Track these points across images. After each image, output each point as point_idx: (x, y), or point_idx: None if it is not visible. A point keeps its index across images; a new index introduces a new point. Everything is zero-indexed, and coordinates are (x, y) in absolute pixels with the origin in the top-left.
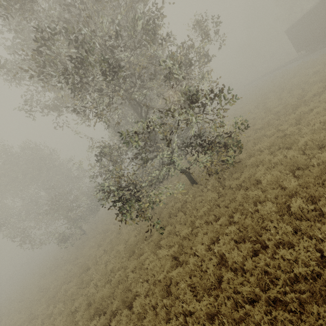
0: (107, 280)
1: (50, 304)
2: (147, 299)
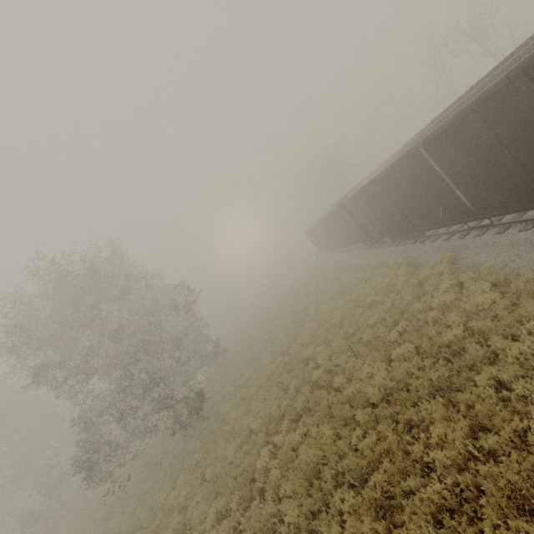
0: None
1: None
2: None
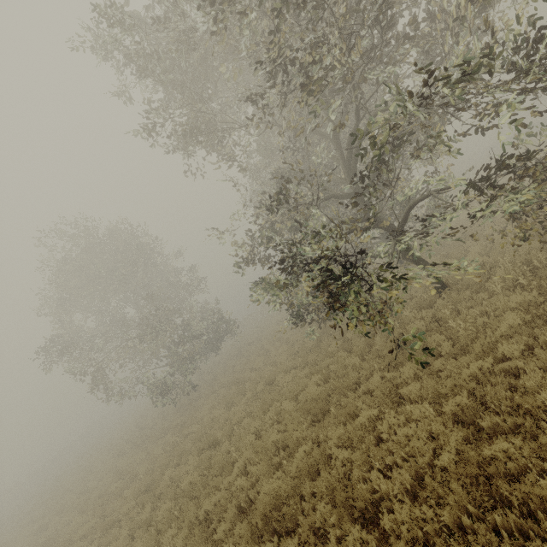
0: (270, 465)
1: (145, 501)
2: (424, 508)
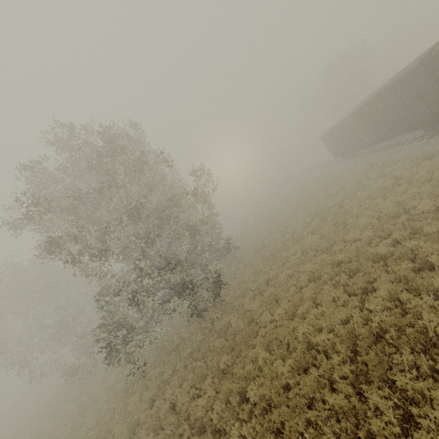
0: (98, 423)
1: None
2: (119, 438)
